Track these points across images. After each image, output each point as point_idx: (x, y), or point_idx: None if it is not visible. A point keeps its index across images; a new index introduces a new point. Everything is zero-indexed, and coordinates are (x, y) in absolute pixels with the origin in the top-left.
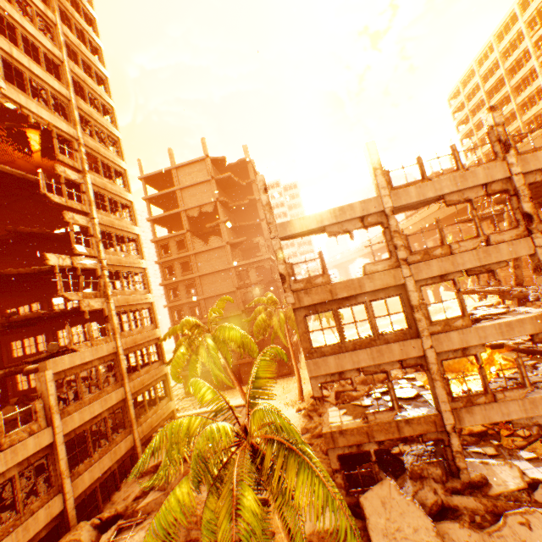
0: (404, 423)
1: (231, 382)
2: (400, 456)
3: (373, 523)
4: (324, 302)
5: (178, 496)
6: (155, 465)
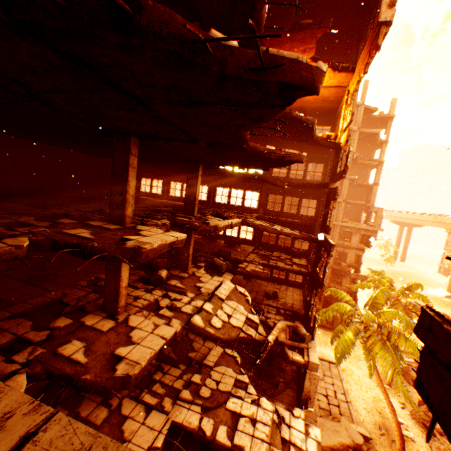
0: None
1: None
2: None
3: None
4: None
5: None
6: (330, 446)
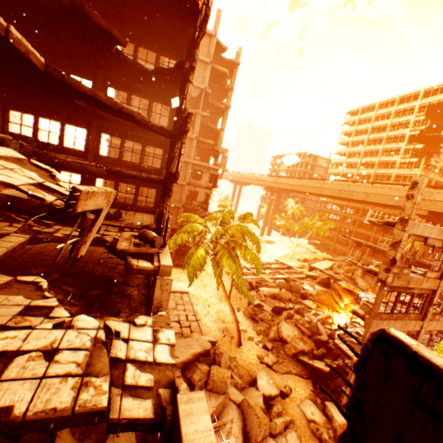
0: None
1: None
2: (345, 368)
3: None
4: (399, 286)
5: None
6: (183, 362)
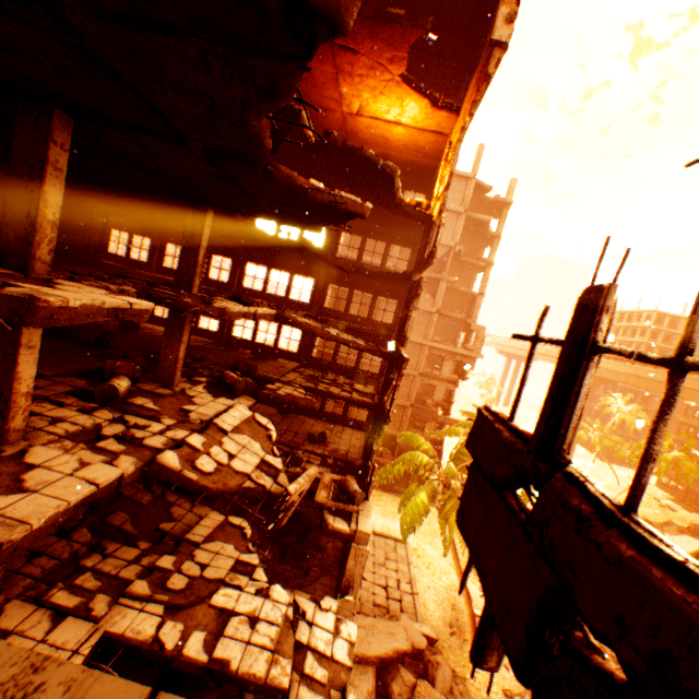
0: None
1: None
2: None
3: None
4: None
5: None
6: (380, 656)
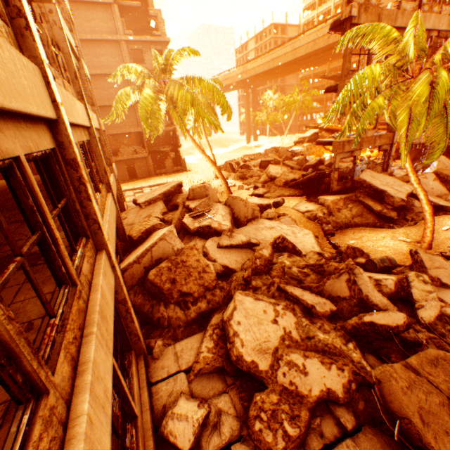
0: (377, 138)
1: (125, 177)
2: None
3: (374, 183)
4: None
5: (444, 78)
6: (162, 194)
